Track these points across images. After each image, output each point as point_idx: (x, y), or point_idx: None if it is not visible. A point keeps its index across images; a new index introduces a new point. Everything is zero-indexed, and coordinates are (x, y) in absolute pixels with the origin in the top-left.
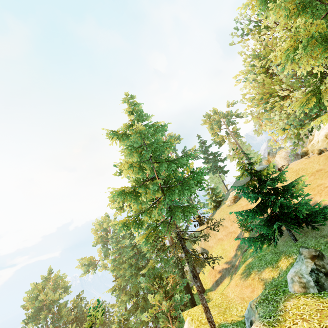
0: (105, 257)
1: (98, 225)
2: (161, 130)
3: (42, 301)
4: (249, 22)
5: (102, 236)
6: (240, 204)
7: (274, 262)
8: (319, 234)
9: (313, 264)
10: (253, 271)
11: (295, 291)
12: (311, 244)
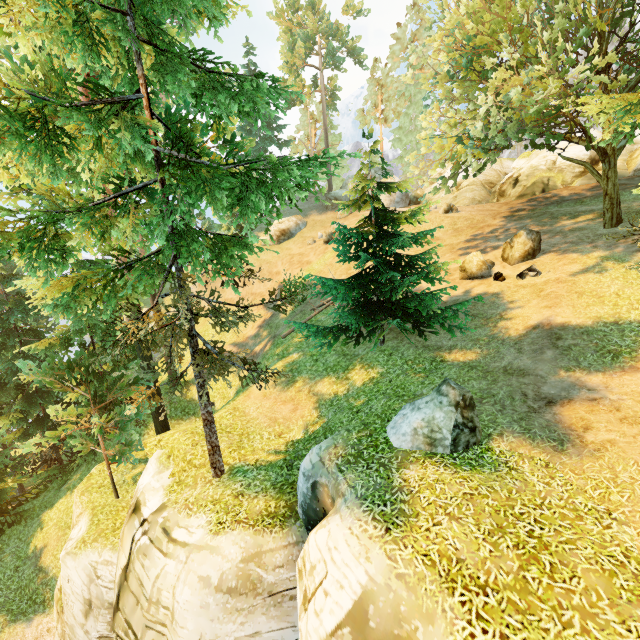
0: None
1: None
2: None
3: None
4: None
5: None
6: (288, 248)
7: (341, 369)
8: (421, 342)
9: (462, 416)
10: (301, 377)
11: (412, 448)
12: (409, 355)
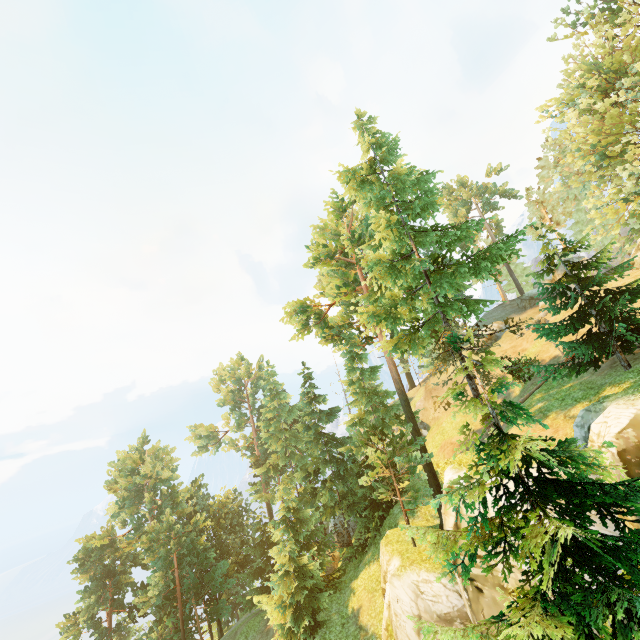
0: (239, 426)
1: (226, 371)
2: (426, 180)
3: (146, 476)
4: None
5: (234, 391)
6: (497, 348)
7: (591, 395)
8: None
9: None
10: (552, 412)
11: None
12: None
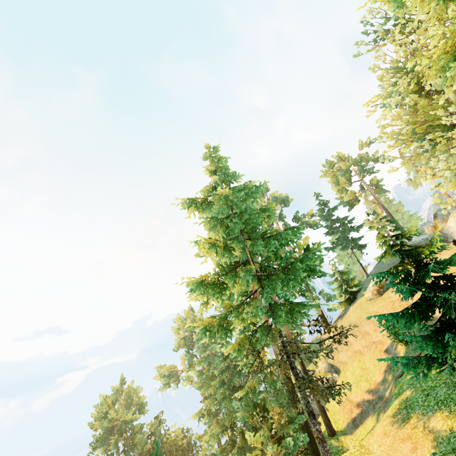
0: (190, 366)
1: (180, 322)
2: (255, 193)
3: (112, 420)
4: (385, 20)
5: (185, 338)
6: (388, 297)
7: (452, 402)
8: None
9: None
10: (414, 413)
11: None
12: None
